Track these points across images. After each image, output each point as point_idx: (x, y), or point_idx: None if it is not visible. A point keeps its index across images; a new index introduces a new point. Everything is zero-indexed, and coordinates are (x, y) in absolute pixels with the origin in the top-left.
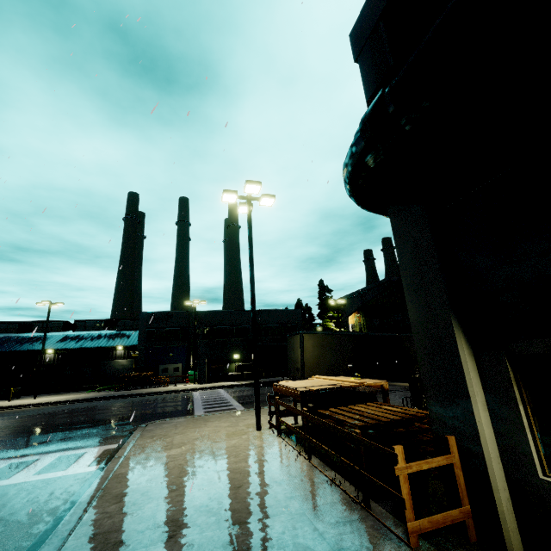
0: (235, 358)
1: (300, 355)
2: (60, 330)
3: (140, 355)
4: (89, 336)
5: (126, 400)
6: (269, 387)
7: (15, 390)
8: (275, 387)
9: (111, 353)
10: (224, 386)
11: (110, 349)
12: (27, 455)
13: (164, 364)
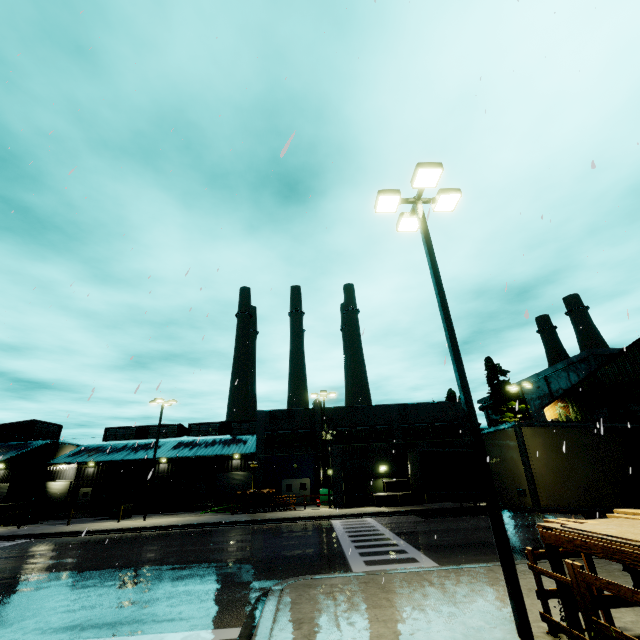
0: (381, 471)
1: (523, 464)
2: (175, 435)
3: (259, 466)
4: (204, 442)
5: (246, 529)
6: (445, 519)
7: (127, 507)
8: (553, 535)
9: (226, 463)
10: (372, 513)
11: (225, 459)
12: (101, 635)
13: (287, 478)
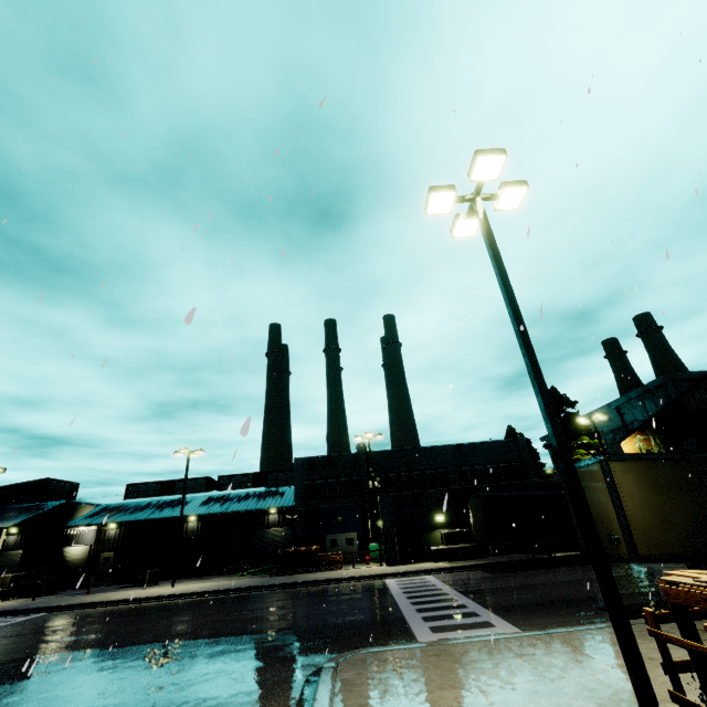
0: (438, 521)
1: (614, 506)
2: (204, 489)
3: (299, 521)
4: (236, 495)
5: (288, 593)
6: (517, 574)
7: (153, 572)
8: (683, 592)
9: (262, 519)
10: (431, 569)
11: (261, 514)
12: None
13: (331, 533)
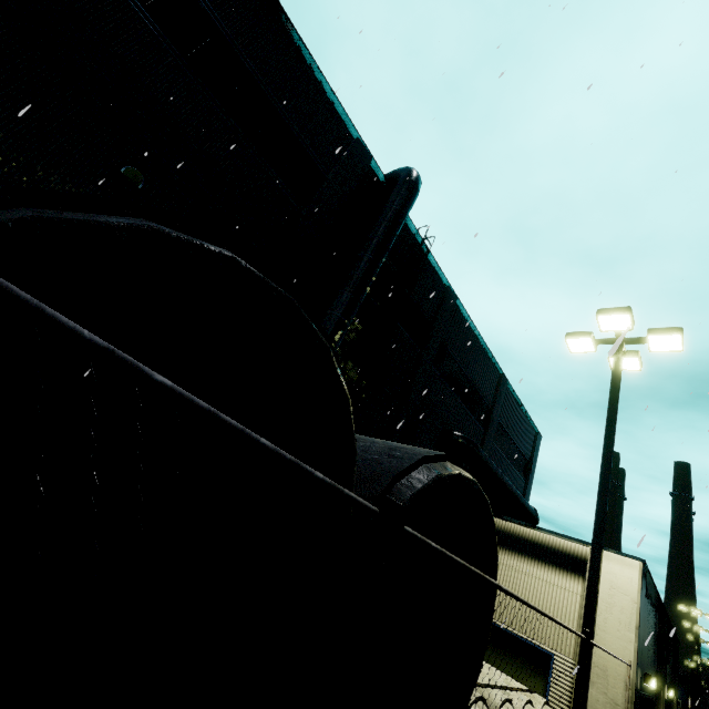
0: None
1: None
2: None
3: None
4: None
5: None
6: None
7: None
8: None
9: None
10: None
11: None
12: None
13: None
